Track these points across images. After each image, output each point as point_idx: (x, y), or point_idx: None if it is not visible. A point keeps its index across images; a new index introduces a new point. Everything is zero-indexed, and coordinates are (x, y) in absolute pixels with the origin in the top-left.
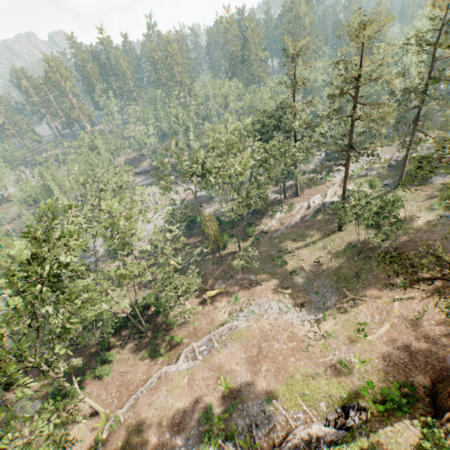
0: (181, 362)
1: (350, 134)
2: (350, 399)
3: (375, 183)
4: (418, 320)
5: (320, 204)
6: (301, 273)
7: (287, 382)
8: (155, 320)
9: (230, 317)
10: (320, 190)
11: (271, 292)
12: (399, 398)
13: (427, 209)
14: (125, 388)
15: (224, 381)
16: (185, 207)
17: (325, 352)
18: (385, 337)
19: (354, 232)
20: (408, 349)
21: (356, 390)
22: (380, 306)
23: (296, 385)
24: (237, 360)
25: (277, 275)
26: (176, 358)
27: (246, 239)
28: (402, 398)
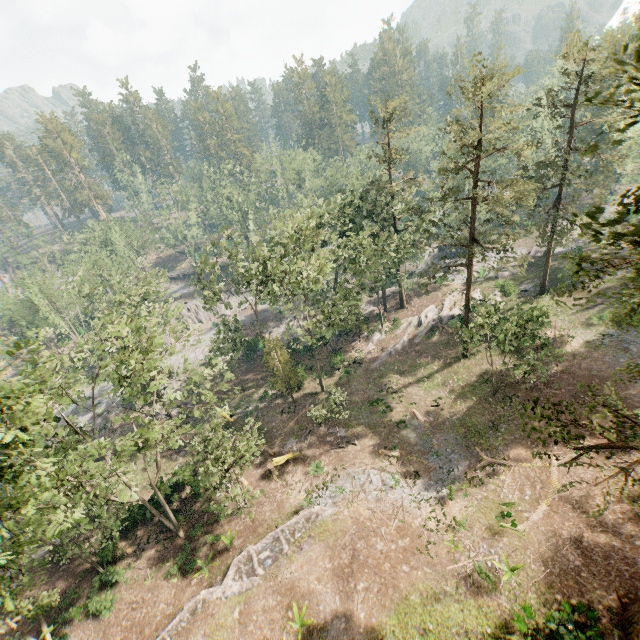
0: (230, 581)
1: (470, 223)
2: (498, 635)
3: (510, 288)
4: (588, 495)
5: (436, 320)
6: (414, 423)
7: (399, 609)
8: (192, 509)
9: (308, 499)
10: (435, 300)
11: (369, 455)
12: (573, 632)
13: (583, 324)
14: (137, 631)
15: (299, 612)
16: (241, 328)
17: (455, 554)
18: (543, 526)
19: (485, 360)
20: (578, 545)
21: (506, 619)
22: (531, 474)
23: (412, 614)
24: (319, 573)
25: (378, 429)
26: (223, 573)
27: (331, 373)
28: (578, 631)
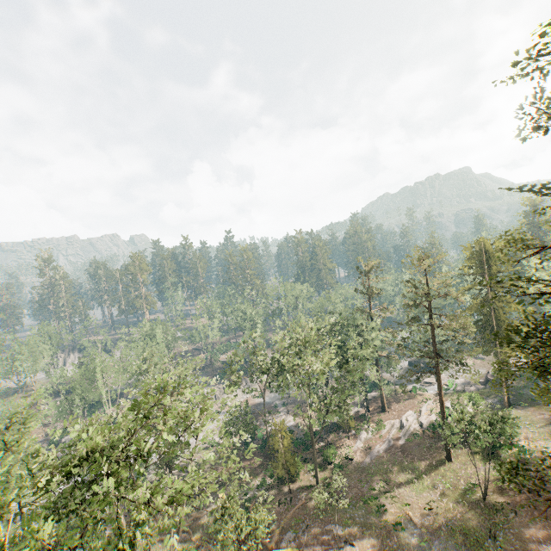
0: None
1: (433, 341)
2: None
3: (477, 399)
4: None
5: (416, 424)
6: (410, 526)
7: None
8: None
9: None
10: (412, 406)
11: None
12: None
13: None
14: None
15: None
16: (249, 412)
17: None
18: None
19: (468, 464)
20: None
21: None
22: None
23: None
24: None
25: (374, 529)
26: None
27: (324, 467)
28: None
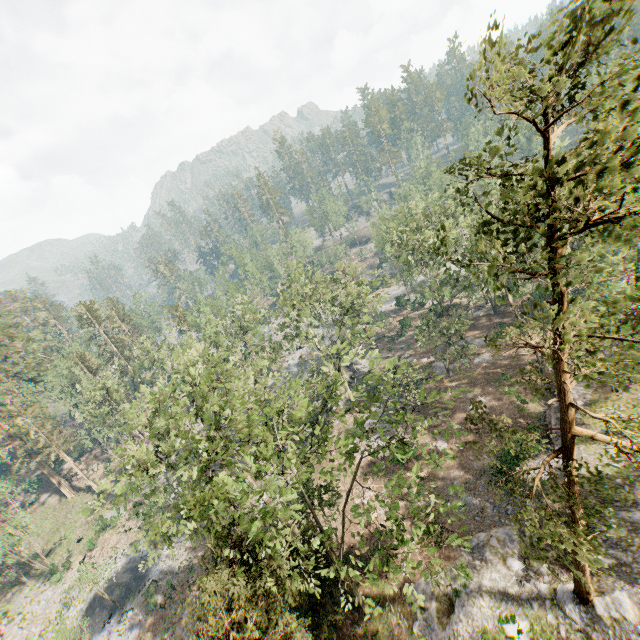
0: None
1: None
2: None
3: None
4: None
5: None
6: None
7: None
8: None
9: None
10: None
11: None
12: None
13: None
14: None
15: None
16: None
17: None
18: None
19: None
20: None
21: None
22: None
23: None
24: None
25: None
26: None
27: None
28: None
